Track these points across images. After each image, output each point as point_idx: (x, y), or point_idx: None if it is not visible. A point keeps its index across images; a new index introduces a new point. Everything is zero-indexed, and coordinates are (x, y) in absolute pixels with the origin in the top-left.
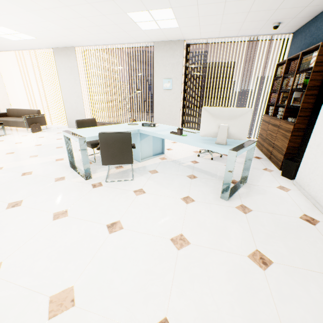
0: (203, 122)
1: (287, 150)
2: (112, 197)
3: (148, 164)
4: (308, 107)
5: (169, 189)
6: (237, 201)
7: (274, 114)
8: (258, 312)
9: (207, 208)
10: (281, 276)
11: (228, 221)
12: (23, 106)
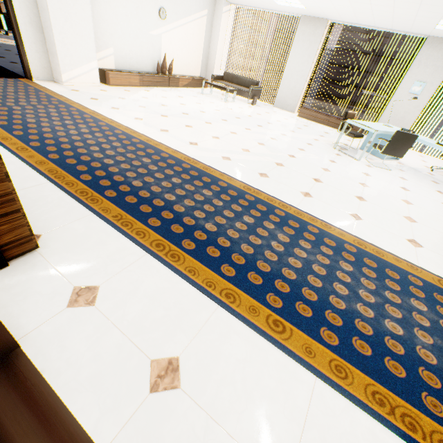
0: None
1: None
2: (387, 176)
3: (391, 163)
4: None
5: (423, 183)
6: None
7: None
8: None
9: None
10: None
11: None
12: (227, 70)
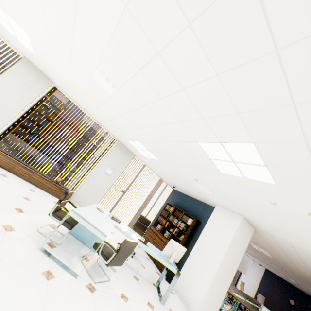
0: (167, 246)
1: None
2: (115, 306)
3: None
4: (183, 242)
5: (136, 293)
6: (166, 304)
7: (161, 231)
8: None
9: None
10: None
11: None
12: None
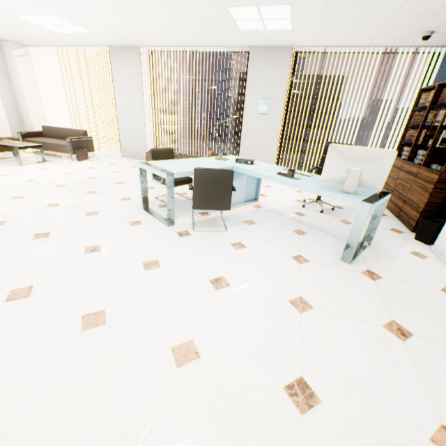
0: (327, 163)
1: (425, 206)
2: (207, 249)
3: (240, 212)
4: None
5: (275, 244)
6: (362, 265)
7: (409, 158)
8: (401, 380)
9: (326, 270)
10: (423, 349)
11: (354, 287)
12: (61, 123)
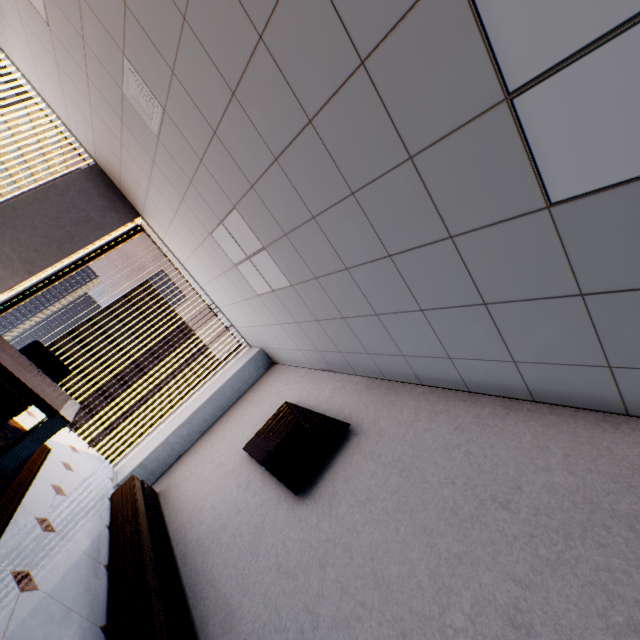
0: None
1: None
2: None
3: None
4: None
5: None
6: None
7: None
8: None
9: None
10: None
11: None
12: None
